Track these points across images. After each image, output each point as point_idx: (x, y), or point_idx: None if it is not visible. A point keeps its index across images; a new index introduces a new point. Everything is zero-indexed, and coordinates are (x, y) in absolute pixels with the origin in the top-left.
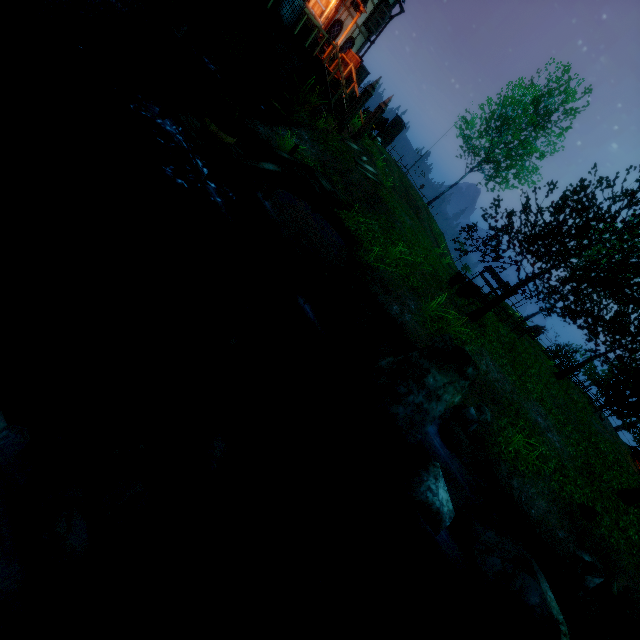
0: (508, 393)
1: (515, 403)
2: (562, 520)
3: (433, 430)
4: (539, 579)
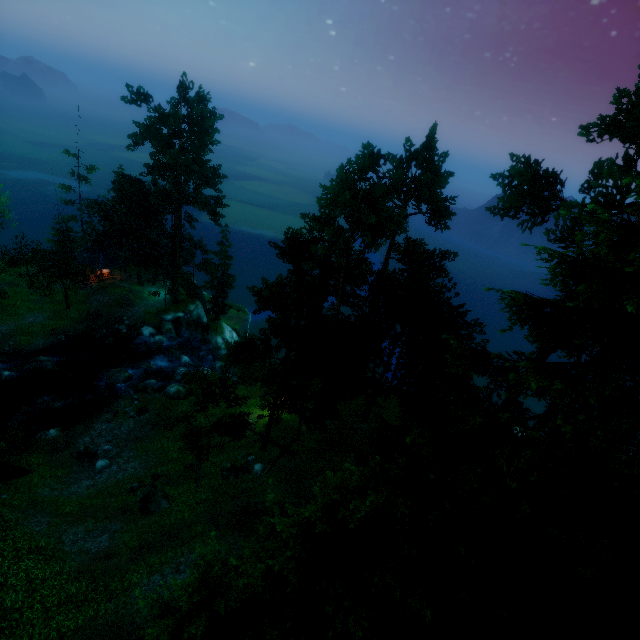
0: (14, 328)
1: (19, 327)
2: (50, 338)
3: (2, 365)
4: (38, 359)
